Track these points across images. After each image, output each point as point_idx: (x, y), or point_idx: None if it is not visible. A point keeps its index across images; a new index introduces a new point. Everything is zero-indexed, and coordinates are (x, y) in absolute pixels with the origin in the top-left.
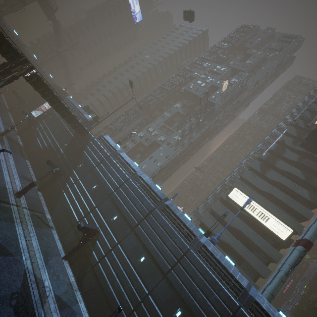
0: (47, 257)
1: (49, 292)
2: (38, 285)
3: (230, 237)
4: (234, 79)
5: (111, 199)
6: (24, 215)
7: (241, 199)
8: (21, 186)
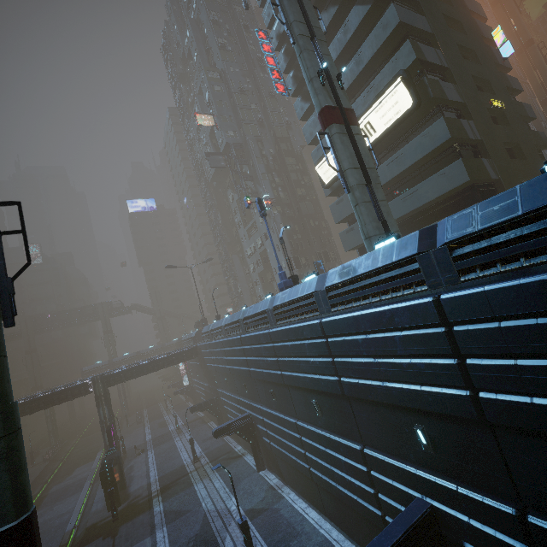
0: (235, 485)
1: (237, 513)
2: (221, 516)
3: None
4: (206, 97)
5: (235, 376)
6: (204, 471)
7: (333, 163)
8: (201, 450)
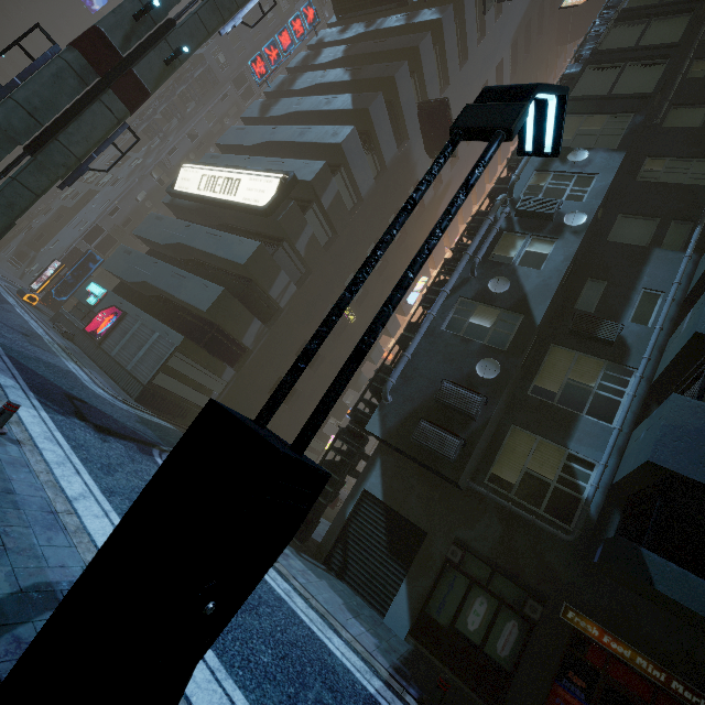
0: None
1: None
2: None
3: (154, 267)
4: None
5: None
6: None
7: (195, 179)
8: None
